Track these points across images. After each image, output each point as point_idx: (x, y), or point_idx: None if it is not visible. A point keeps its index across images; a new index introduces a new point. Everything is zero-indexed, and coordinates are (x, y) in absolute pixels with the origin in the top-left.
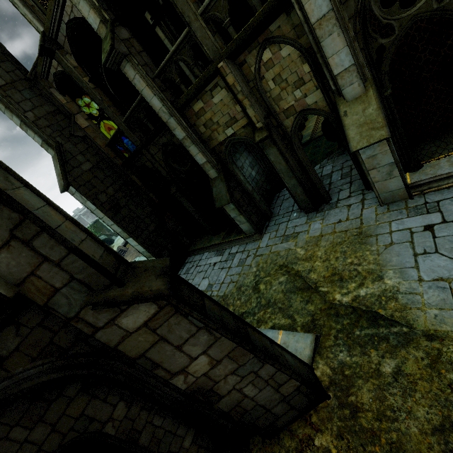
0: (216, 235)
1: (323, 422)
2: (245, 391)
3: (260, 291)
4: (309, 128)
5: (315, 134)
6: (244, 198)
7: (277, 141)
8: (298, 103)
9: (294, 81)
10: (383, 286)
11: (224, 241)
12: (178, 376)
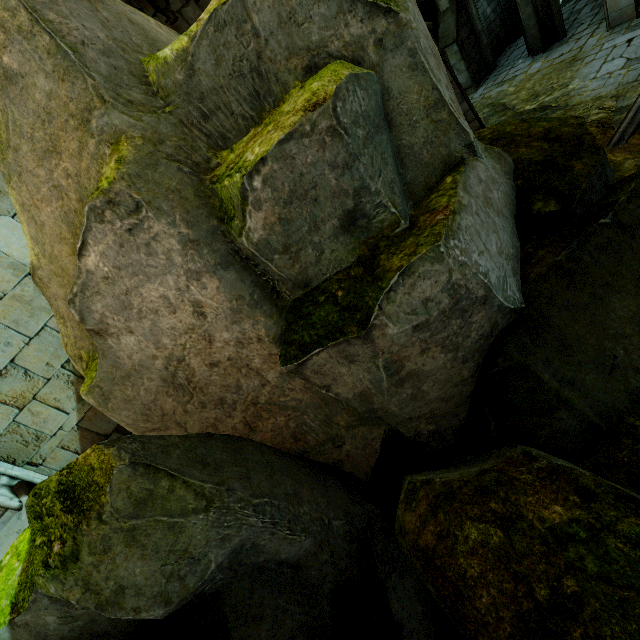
0: None
1: None
2: None
3: None
4: None
5: None
6: (470, 40)
7: None
8: None
9: None
10: (565, 90)
11: None
12: None
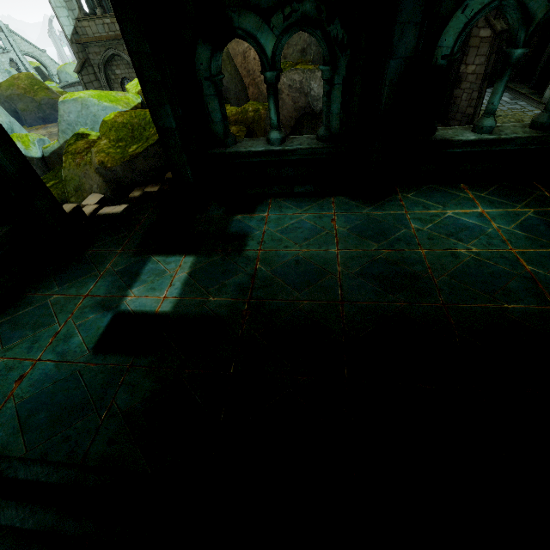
0: (530, 89)
1: None
2: (463, 95)
3: (497, 118)
4: None
5: None
6: None
7: None
8: None
9: None
10: None
11: (526, 94)
12: (464, 66)
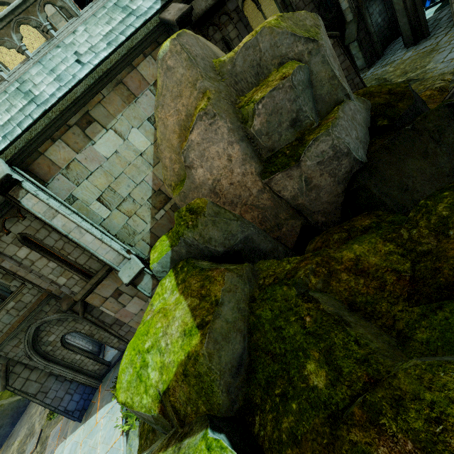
0: None
1: None
2: None
3: None
4: None
5: None
6: (366, 39)
7: None
8: None
9: None
10: (423, 70)
11: None
12: None
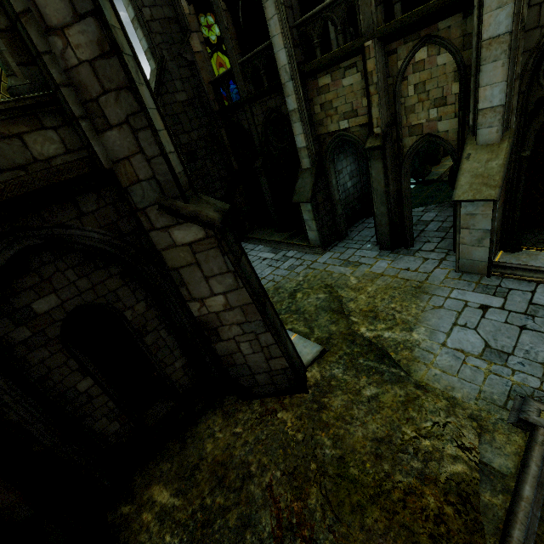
0: (279, 232)
1: (292, 405)
2: (241, 346)
3: (296, 298)
4: (443, 166)
5: (445, 177)
6: (326, 205)
7: (387, 157)
8: (428, 124)
9: (436, 96)
10: (408, 336)
11: (284, 241)
12: (196, 303)
